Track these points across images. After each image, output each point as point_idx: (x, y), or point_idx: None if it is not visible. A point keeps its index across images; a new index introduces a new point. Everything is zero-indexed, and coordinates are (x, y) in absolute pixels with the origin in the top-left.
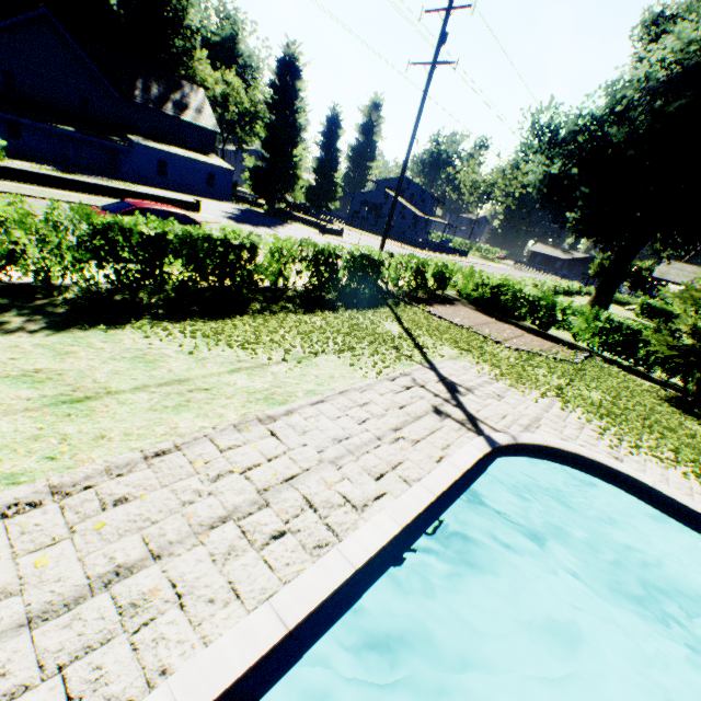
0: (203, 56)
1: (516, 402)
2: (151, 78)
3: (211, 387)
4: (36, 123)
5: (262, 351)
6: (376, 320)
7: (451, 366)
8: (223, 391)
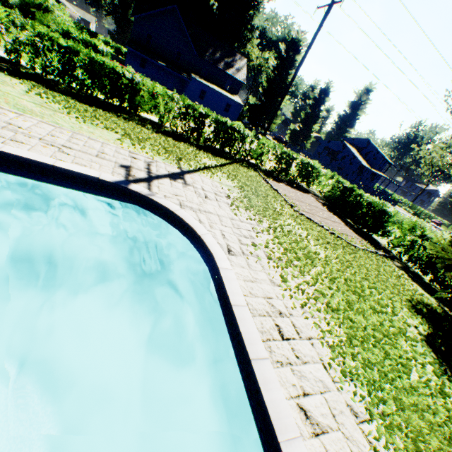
0: (256, 43)
1: (215, 205)
2: (219, 48)
3: (3, 95)
4: (149, 58)
5: (72, 111)
6: (203, 156)
7: (206, 180)
8: (4, 98)
